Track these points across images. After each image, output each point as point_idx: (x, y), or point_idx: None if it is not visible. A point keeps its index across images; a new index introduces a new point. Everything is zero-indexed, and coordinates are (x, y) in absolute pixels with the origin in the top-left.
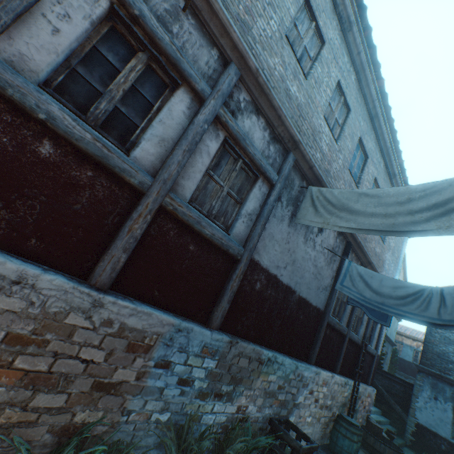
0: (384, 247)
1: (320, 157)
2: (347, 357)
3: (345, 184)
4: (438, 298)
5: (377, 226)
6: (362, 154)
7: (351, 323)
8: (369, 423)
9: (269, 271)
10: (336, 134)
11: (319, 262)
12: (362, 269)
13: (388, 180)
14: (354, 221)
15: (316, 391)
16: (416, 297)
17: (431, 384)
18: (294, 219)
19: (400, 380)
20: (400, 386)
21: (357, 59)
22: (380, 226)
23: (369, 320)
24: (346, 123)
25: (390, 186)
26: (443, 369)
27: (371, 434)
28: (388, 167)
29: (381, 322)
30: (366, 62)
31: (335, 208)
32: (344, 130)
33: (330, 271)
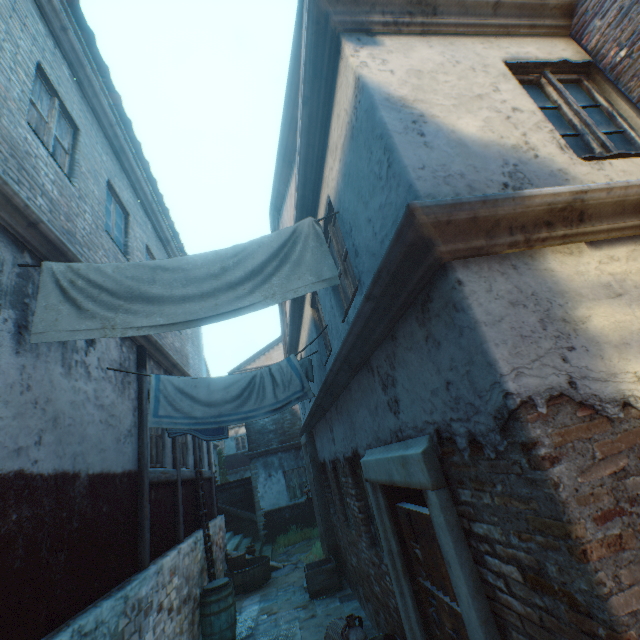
0: (184, 338)
1: (47, 204)
2: (187, 506)
3: (108, 255)
4: (271, 379)
5: (197, 314)
6: (119, 208)
7: (178, 458)
8: (232, 560)
9: None
10: (66, 166)
11: (107, 396)
12: (180, 380)
13: (163, 248)
14: (160, 313)
15: (166, 598)
16: (251, 389)
17: (264, 465)
18: (27, 335)
19: (238, 482)
20: (240, 488)
21: (65, 38)
22: (202, 313)
23: (195, 439)
24: (79, 150)
25: (167, 256)
26: (268, 442)
27: (238, 571)
28: (158, 229)
29: (220, 436)
30: (83, 52)
31: (118, 297)
32: (79, 161)
33: (128, 402)
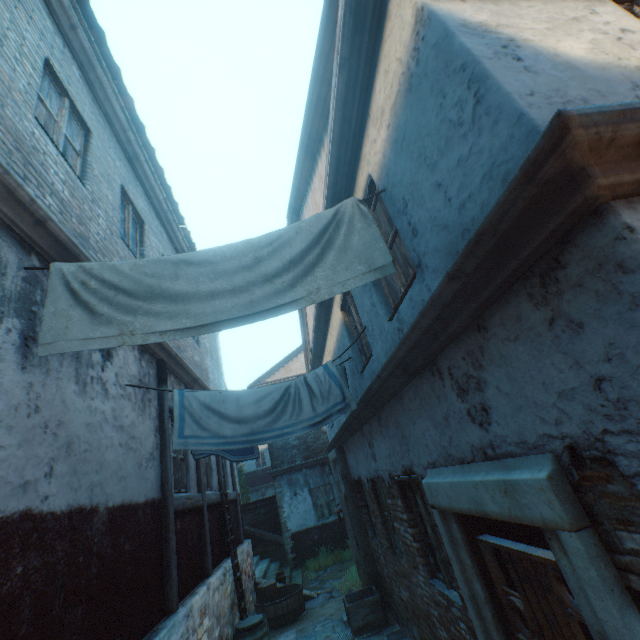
0: (203, 352)
1: (57, 205)
2: (214, 534)
3: None
4: (307, 390)
5: (230, 313)
6: (134, 216)
7: (203, 480)
8: (262, 590)
9: (0, 514)
10: (78, 168)
11: (126, 415)
12: (205, 394)
13: None
14: (187, 314)
15: None
16: (286, 401)
17: (288, 482)
18: (34, 348)
19: (262, 501)
20: (264, 508)
21: (74, 37)
22: (235, 311)
23: (218, 458)
24: (91, 152)
25: None
26: (291, 458)
27: (270, 603)
28: (174, 240)
29: (249, 456)
30: (94, 52)
31: (136, 298)
32: (91, 164)
33: (149, 422)
